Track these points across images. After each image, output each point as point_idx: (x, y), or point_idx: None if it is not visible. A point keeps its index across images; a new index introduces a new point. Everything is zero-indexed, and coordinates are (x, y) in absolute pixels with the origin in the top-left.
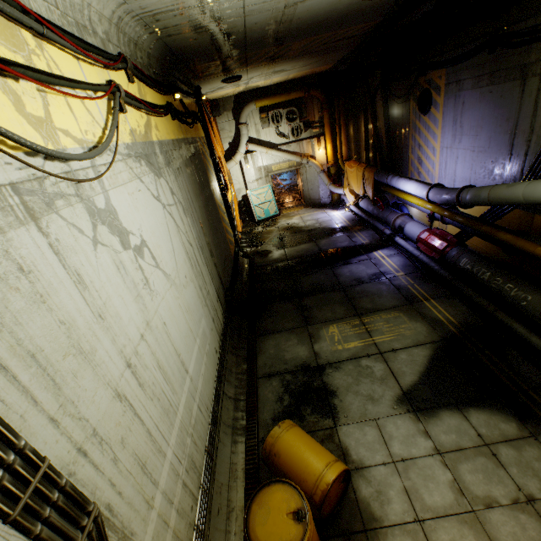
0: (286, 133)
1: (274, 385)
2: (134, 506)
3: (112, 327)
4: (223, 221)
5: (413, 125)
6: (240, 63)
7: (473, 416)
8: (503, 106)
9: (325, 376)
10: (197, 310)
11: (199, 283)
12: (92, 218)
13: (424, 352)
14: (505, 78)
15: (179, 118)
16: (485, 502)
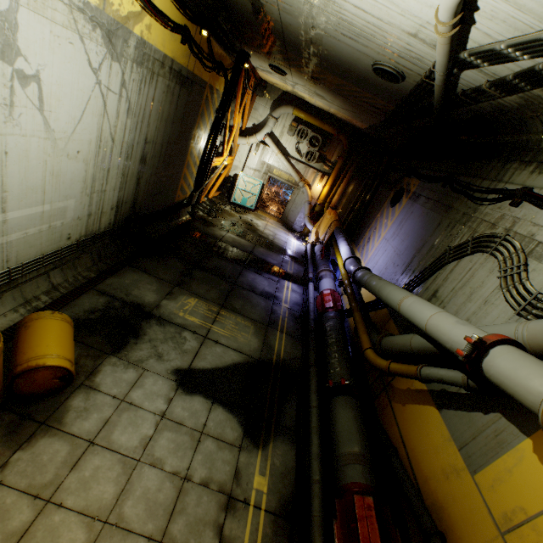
0: (303, 153)
1: (99, 301)
2: None
3: None
4: (187, 167)
5: (382, 210)
6: (283, 58)
7: (217, 412)
8: (426, 228)
9: (146, 322)
10: (71, 187)
11: (95, 173)
12: None
13: (237, 357)
14: (438, 209)
15: (192, 49)
16: (154, 461)
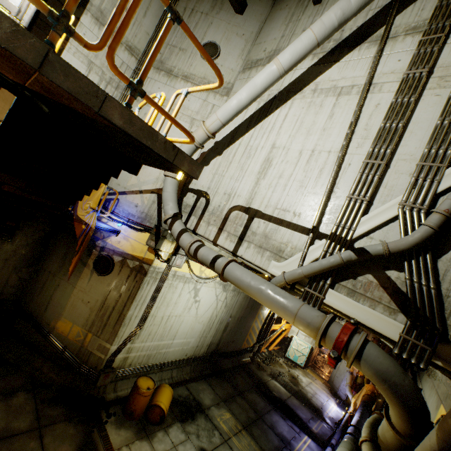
0: None
1: (185, 392)
2: (143, 336)
3: (175, 307)
4: (252, 329)
5: None
6: None
7: None
8: None
9: (199, 414)
10: (195, 333)
11: (205, 329)
12: (193, 288)
13: None
14: None
15: None
16: None
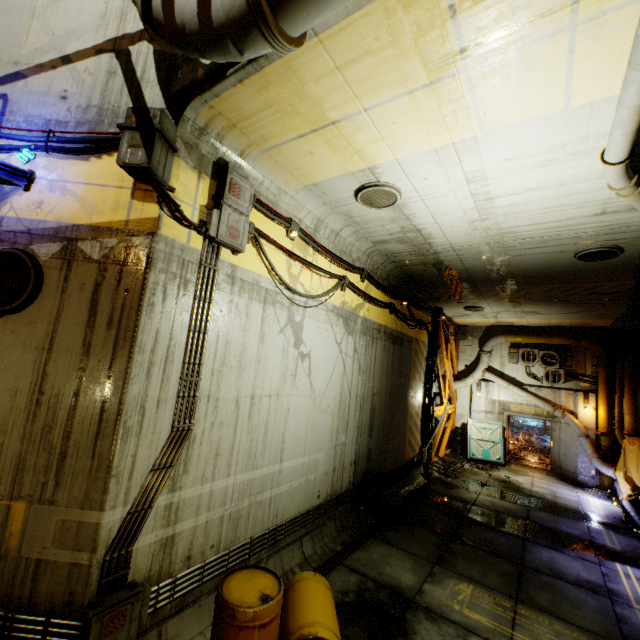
0: (539, 376)
1: (349, 579)
2: (199, 462)
3: (260, 371)
4: (410, 418)
5: None
6: (476, 295)
7: None
8: None
9: (411, 614)
10: (322, 439)
11: (338, 425)
12: (288, 321)
13: None
14: None
15: (397, 315)
16: None
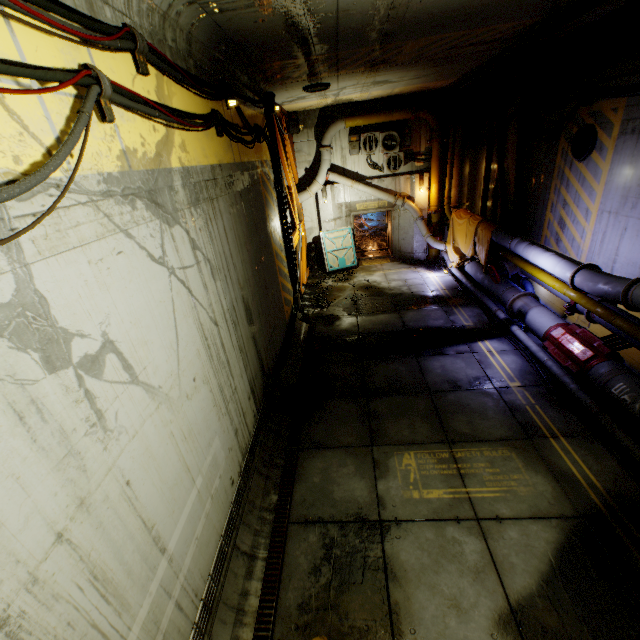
0: (380, 164)
1: (310, 542)
2: None
3: None
4: (280, 274)
5: (560, 173)
6: (328, 66)
7: None
8: None
9: (389, 543)
10: (207, 428)
11: (219, 381)
12: None
13: (548, 533)
14: None
15: (230, 134)
16: None
